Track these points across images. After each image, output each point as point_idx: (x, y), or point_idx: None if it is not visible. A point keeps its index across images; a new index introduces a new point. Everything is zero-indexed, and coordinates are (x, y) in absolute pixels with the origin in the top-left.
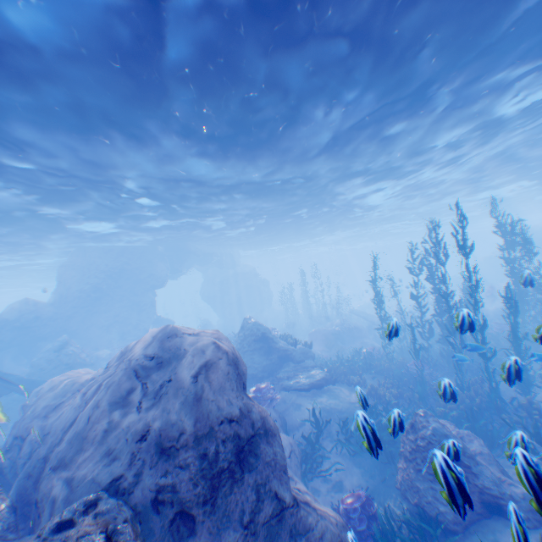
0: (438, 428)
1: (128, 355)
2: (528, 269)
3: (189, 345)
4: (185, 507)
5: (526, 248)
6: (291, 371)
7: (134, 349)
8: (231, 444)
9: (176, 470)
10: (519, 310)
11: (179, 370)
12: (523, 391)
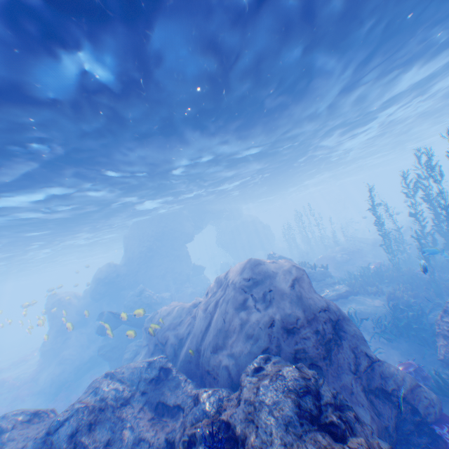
0: None
1: (228, 281)
2: None
3: (274, 268)
4: (313, 361)
5: None
6: (317, 288)
7: (231, 277)
8: (329, 324)
9: (302, 340)
10: None
11: (277, 283)
12: None
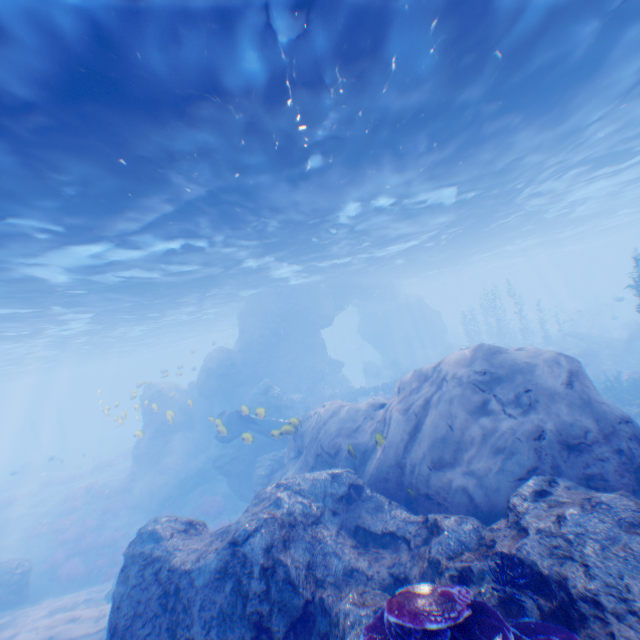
0: None
1: (444, 374)
2: None
3: (527, 357)
4: None
5: None
6: None
7: (447, 368)
8: (634, 442)
9: (595, 461)
10: None
11: (537, 379)
12: None
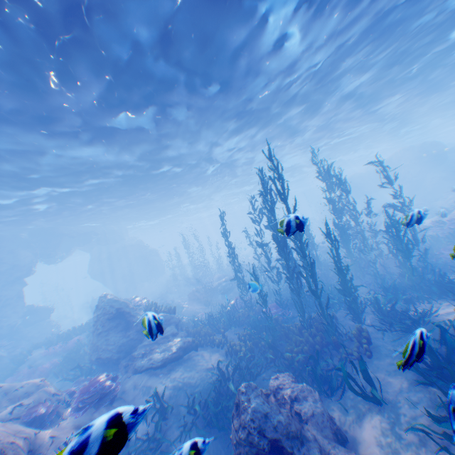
0: (259, 409)
1: None
2: (346, 206)
3: None
4: None
5: (342, 187)
6: (151, 345)
7: None
8: None
9: None
10: (346, 242)
11: None
12: (355, 319)
